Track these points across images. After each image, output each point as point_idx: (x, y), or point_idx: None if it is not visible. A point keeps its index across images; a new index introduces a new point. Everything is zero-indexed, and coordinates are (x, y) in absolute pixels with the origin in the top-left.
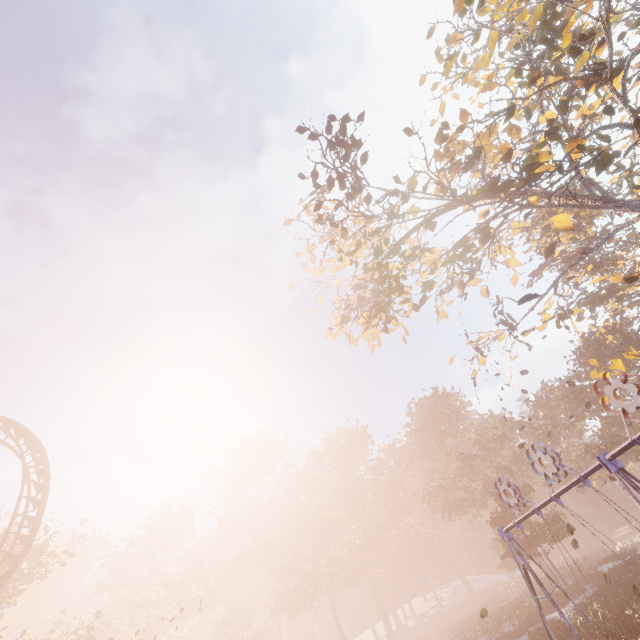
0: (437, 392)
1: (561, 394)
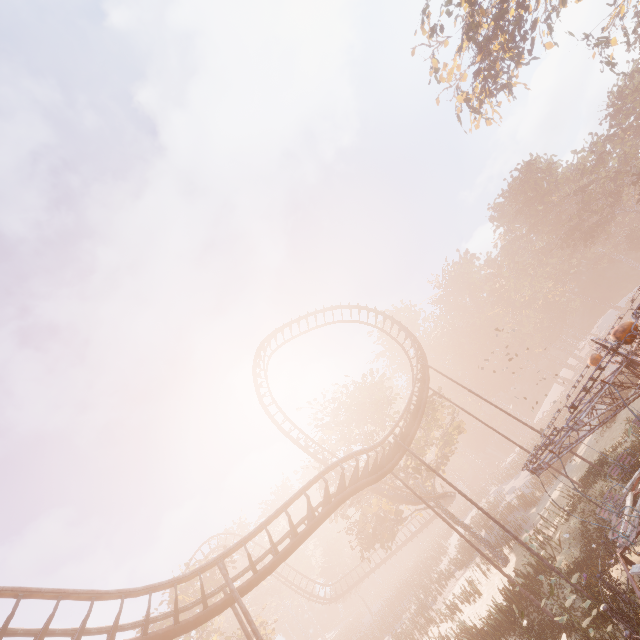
0: (523, 165)
1: (631, 88)
